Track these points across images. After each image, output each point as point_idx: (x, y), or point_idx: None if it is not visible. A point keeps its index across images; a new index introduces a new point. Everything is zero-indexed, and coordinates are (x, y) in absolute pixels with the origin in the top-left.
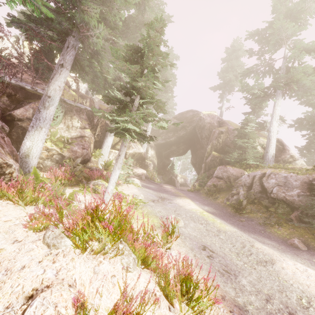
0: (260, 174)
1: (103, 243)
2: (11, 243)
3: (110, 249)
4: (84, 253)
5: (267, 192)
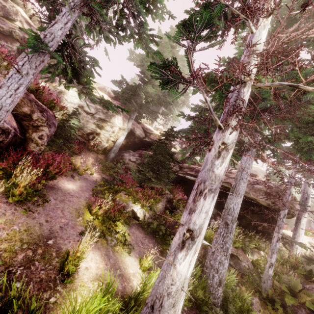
0: (307, 220)
1: (310, 234)
2: (289, 232)
3: (310, 235)
4: (306, 235)
5: (313, 230)
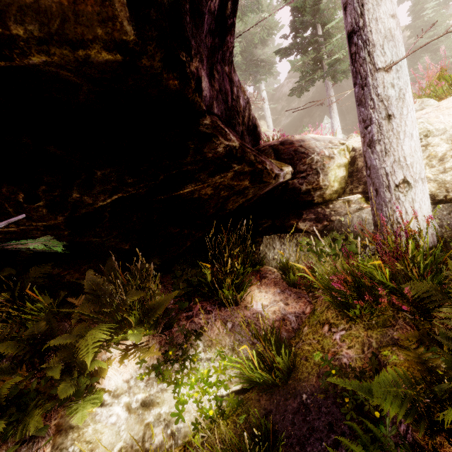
0: None
1: None
2: None
3: None
4: None
5: None
